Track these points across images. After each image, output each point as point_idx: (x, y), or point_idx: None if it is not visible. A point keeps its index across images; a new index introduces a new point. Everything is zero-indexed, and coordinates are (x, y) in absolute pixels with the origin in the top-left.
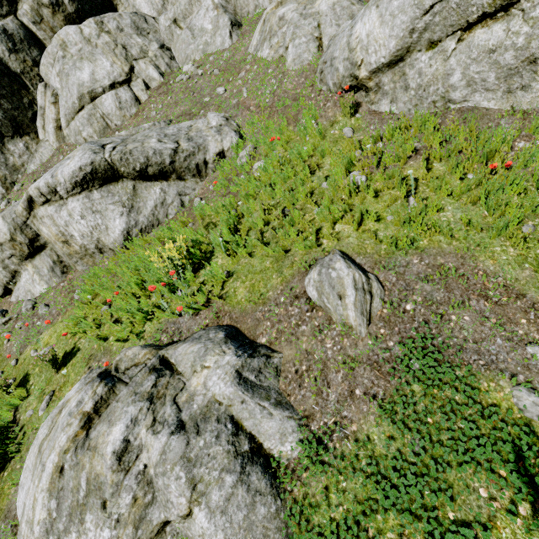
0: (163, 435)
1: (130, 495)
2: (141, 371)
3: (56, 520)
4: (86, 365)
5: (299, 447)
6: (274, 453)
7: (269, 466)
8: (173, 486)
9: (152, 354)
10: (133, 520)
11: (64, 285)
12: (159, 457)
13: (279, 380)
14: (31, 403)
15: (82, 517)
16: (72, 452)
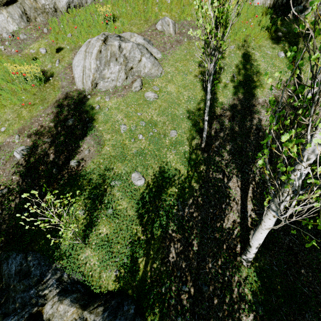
0: (131, 43)
1: (122, 59)
2: (113, 37)
3: (99, 67)
4: (72, 51)
5: (161, 56)
6: (156, 57)
7: (155, 58)
8: (136, 53)
9: (114, 34)
10: (124, 65)
11: (31, 27)
12: (131, 47)
13: (153, 46)
14: (48, 64)
15: (109, 64)
16: (103, 46)
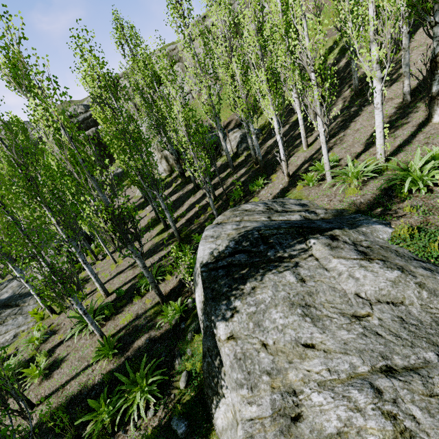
0: None
1: None
2: None
3: None
4: None
5: None
6: None
7: None
8: None
9: None
10: None
11: None
12: None
13: None
14: None
15: None
16: None
